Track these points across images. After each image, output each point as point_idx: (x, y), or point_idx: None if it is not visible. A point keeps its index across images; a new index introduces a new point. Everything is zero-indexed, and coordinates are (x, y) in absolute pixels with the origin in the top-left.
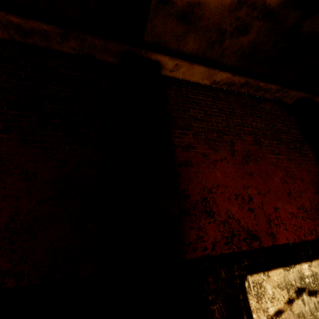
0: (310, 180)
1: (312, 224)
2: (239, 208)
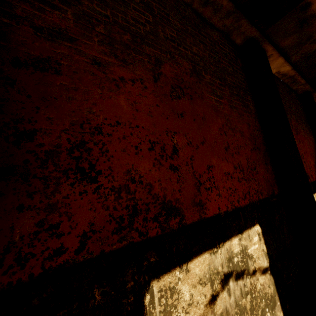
0: (249, 135)
1: (247, 186)
2: (154, 164)
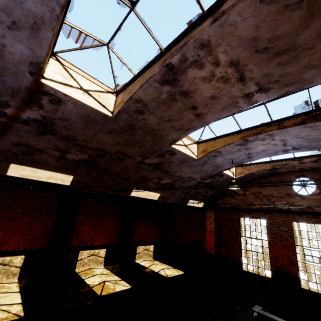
0: (42, 228)
1: (26, 244)
2: None
